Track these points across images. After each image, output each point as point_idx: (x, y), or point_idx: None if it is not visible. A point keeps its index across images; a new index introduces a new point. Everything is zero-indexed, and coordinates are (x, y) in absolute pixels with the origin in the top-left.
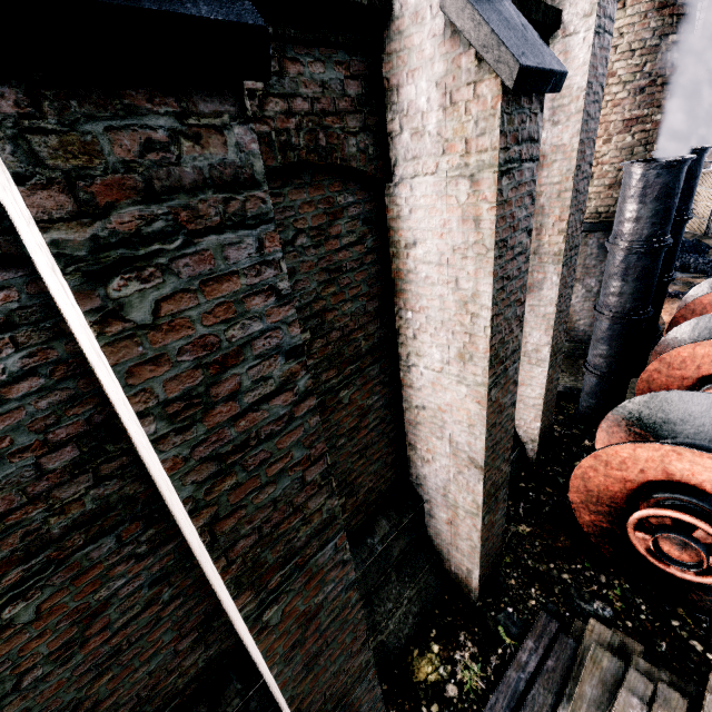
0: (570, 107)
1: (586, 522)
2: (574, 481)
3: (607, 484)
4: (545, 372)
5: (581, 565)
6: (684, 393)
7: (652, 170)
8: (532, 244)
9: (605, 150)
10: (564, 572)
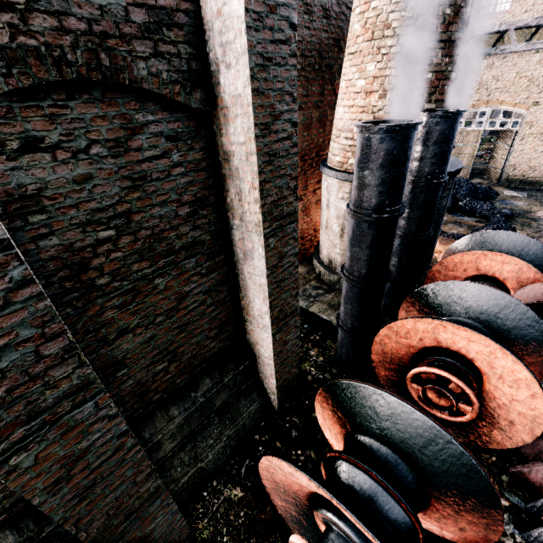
0: (236, 44)
1: (279, 506)
2: (262, 471)
3: (289, 482)
4: (270, 338)
5: None
6: (374, 391)
7: (376, 134)
8: (238, 209)
9: (381, 105)
10: None
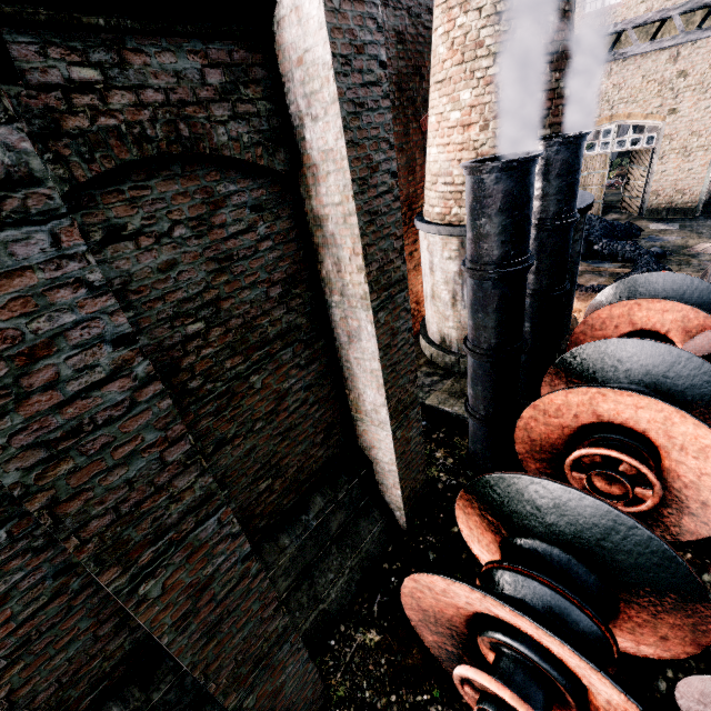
0: (323, 94)
1: (431, 642)
2: (405, 598)
3: (441, 607)
4: (390, 436)
5: (428, 695)
6: (531, 480)
7: (490, 174)
8: (336, 282)
9: (483, 139)
10: (406, 708)
